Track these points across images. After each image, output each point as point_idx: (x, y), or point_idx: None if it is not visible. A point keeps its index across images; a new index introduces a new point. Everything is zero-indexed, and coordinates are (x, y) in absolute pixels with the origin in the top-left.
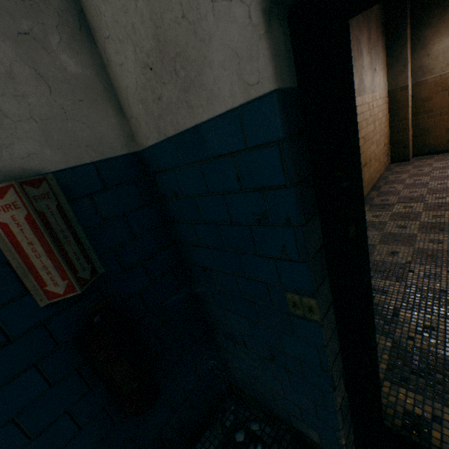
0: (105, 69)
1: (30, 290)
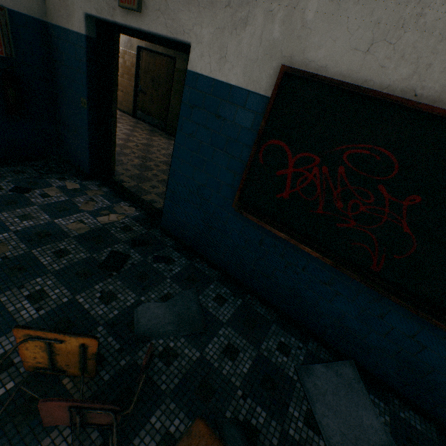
0: None
1: None
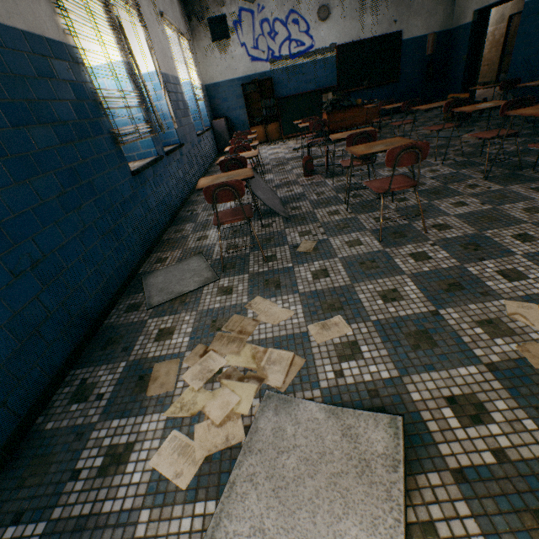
0: (453, 11)
1: (425, 52)
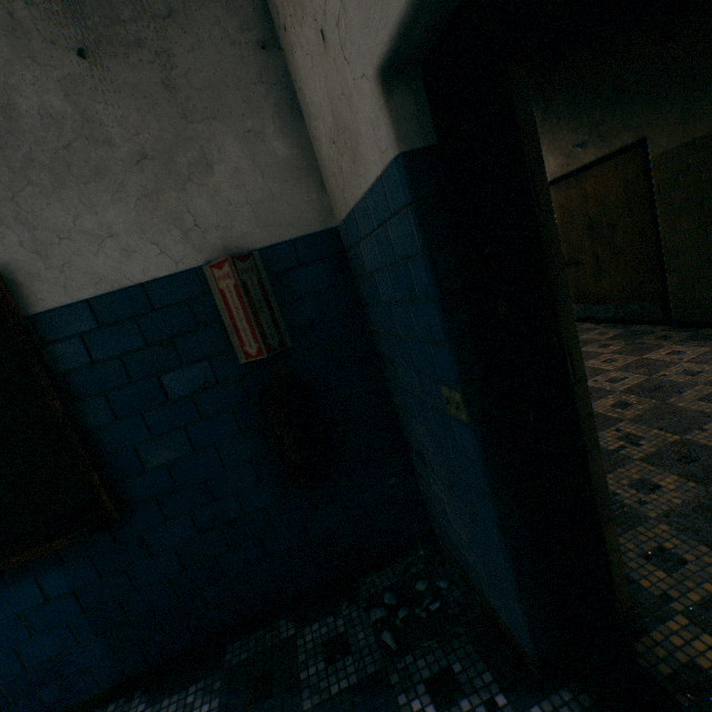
0: (311, 145)
1: (235, 347)
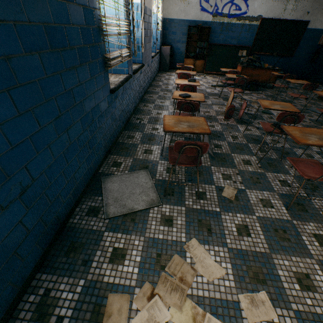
0: None
1: (318, 42)
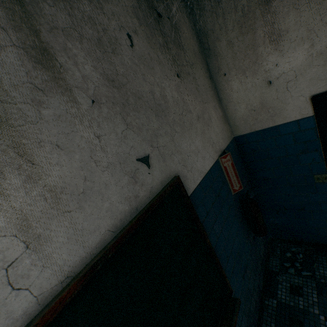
0: (224, 111)
1: (230, 189)
